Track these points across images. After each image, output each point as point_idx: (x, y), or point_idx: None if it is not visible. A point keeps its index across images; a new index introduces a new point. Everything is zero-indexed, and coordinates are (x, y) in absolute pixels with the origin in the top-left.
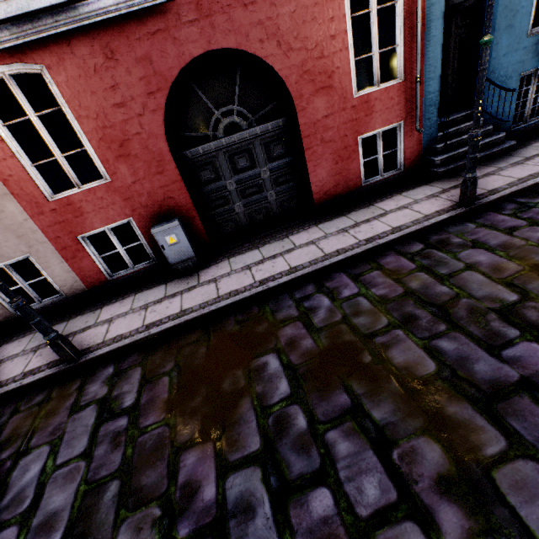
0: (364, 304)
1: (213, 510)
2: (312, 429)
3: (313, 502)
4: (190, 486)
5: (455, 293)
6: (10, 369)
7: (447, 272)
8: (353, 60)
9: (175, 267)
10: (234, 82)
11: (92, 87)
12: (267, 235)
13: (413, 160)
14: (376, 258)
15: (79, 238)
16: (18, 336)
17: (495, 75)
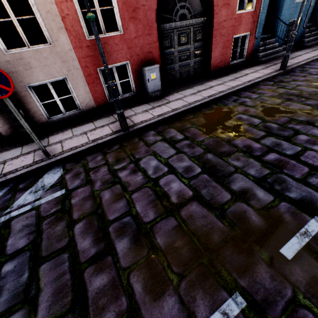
0: (265, 98)
1: (264, 148)
2: (281, 126)
3: (300, 138)
4: (247, 146)
5: (299, 92)
6: (76, 141)
7: (291, 88)
8: None
9: (151, 94)
10: None
11: None
12: (190, 84)
13: (249, 54)
14: (256, 87)
15: (97, 70)
16: (56, 132)
17: (282, 18)
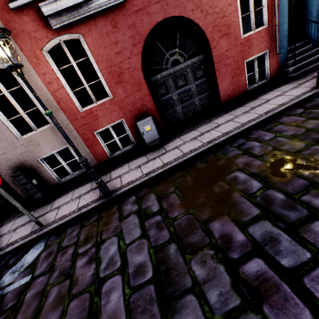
0: (283, 140)
1: (249, 244)
2: (290, 198)
3: (316, 228)
4: (225, 237)
5: None
6: (68, 208)
7: None
8: (240, 17)
9: (149, 145)
10: (176, 36)
11: (105, 44)
12: (196, 123)
13: (275, 72)
14: (275, 120)
15: (95, 133)
16: (63, 194)
17: (317, 18)
